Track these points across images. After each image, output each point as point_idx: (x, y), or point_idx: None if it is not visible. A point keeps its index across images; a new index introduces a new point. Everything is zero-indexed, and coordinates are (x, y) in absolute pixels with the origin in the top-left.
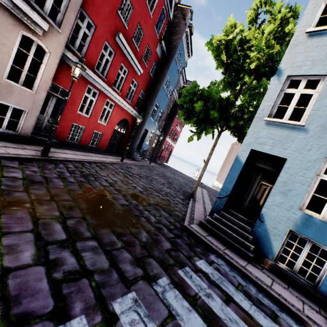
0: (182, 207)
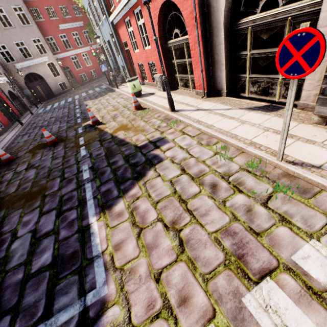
0: None
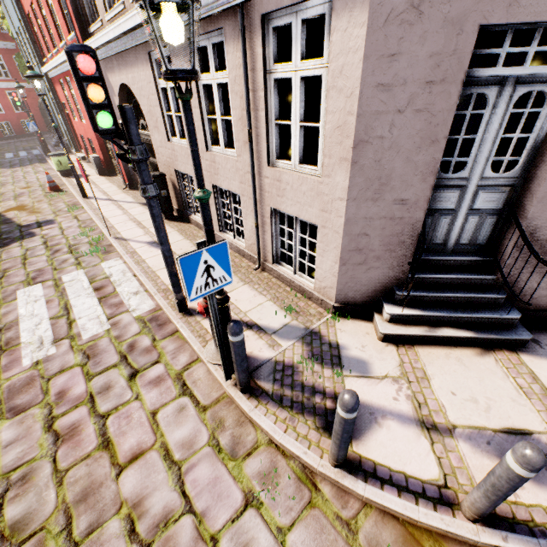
0: None
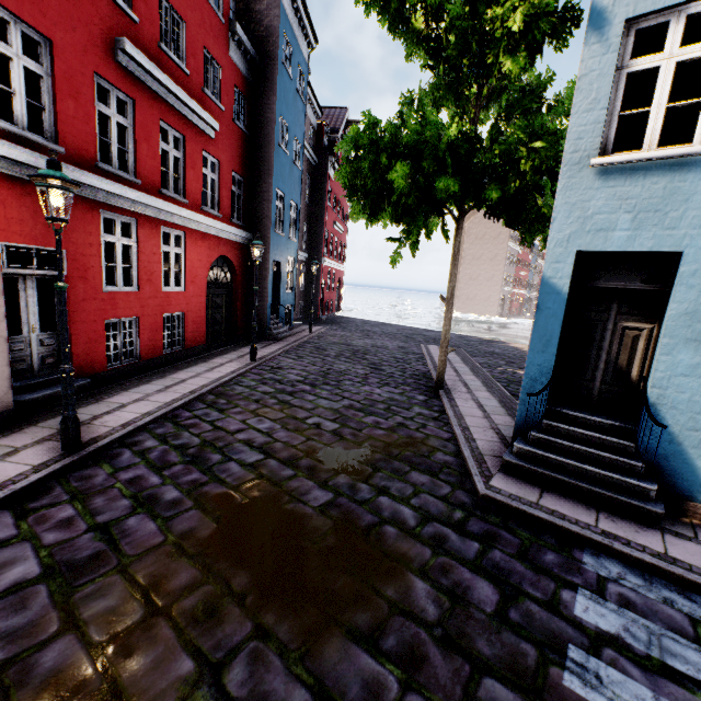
0: (440, 430)
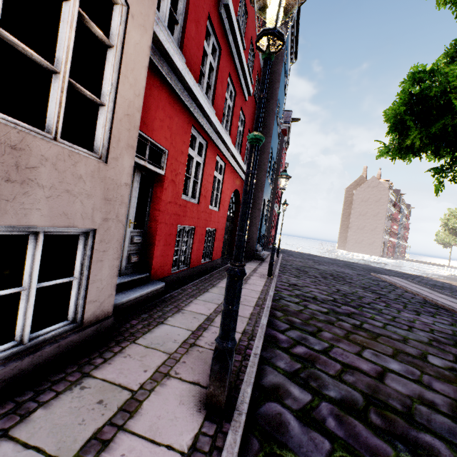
0: None
